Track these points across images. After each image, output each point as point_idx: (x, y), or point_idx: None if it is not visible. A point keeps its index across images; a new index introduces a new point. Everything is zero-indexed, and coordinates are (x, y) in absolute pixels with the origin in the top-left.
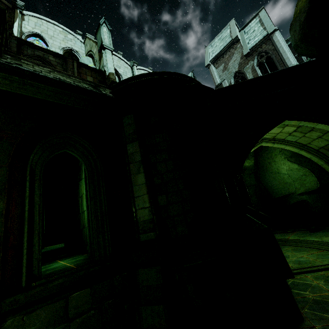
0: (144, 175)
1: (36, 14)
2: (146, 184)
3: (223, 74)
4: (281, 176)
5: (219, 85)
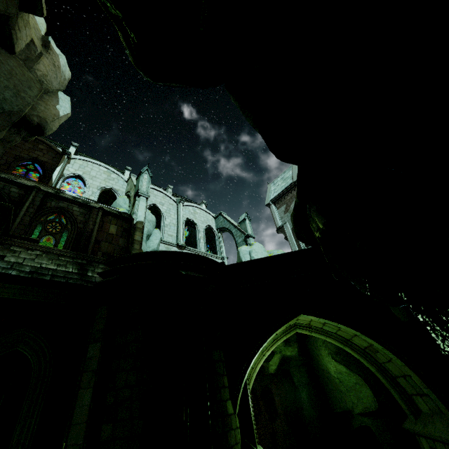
0: (92, 391)
1: (84, 157)
2: (90, 407)
3: (285, 216)
4: (333, 378)
5: (280, 228)
